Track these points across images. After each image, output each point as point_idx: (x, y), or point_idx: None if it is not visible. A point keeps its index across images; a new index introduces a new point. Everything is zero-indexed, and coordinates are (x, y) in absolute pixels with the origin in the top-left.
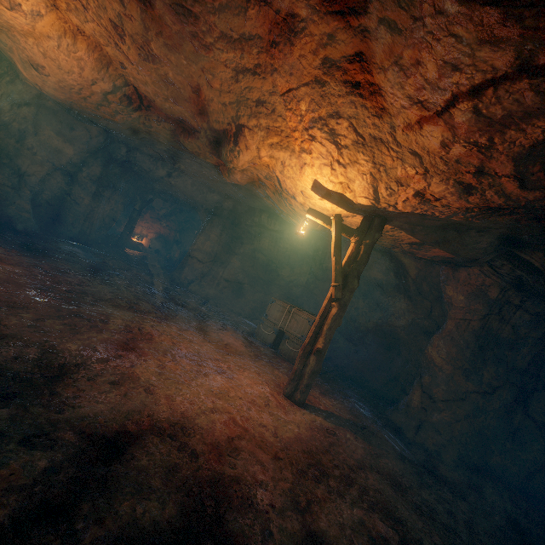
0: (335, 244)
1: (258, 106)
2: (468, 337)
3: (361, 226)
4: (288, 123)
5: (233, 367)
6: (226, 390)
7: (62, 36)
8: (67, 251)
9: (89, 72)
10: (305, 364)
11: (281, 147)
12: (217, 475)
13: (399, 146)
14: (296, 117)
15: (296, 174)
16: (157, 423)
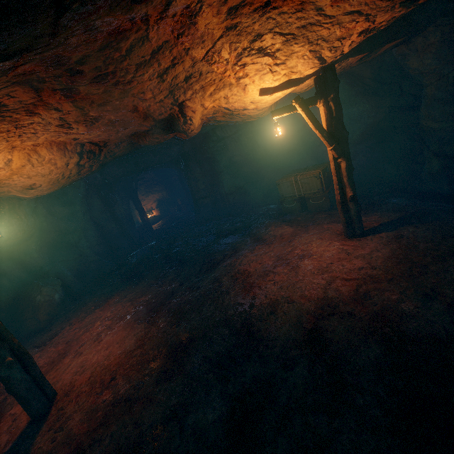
0: (310, 121)
1: (187, 82)
2: (453, 89)
3: (318, 89)
4: (216, 72)
5: (303, 247)
6: (318, 266)
7: (29, 158)
8: (141, 261)
9: (60, 162)
10: (347, 211)
11: (219, 90)
12: (373, 314)
13: (332, 17)
14: (222, 63)
15: (241, 96)
16: (315, 314)
